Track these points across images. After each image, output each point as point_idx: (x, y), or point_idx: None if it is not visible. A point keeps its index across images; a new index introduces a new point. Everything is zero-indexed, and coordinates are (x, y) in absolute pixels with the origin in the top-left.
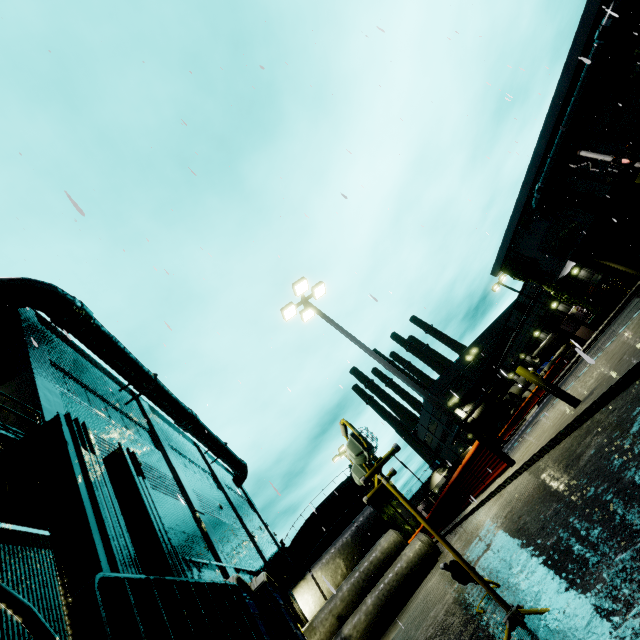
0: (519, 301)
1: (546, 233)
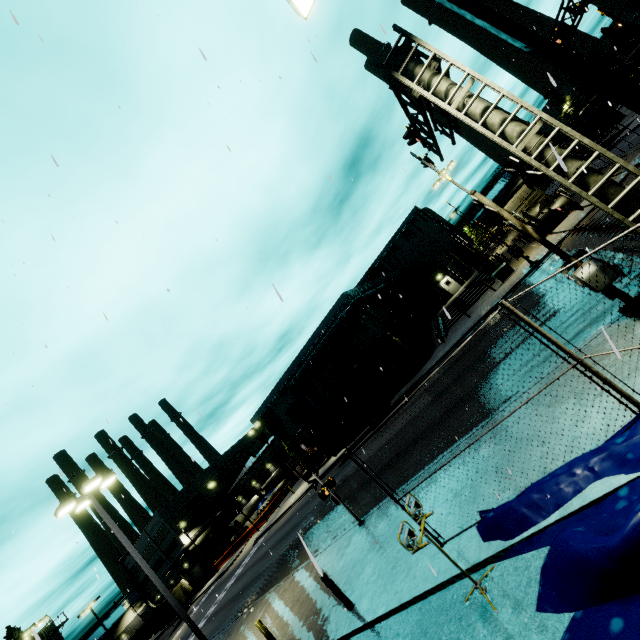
0: (264, 434)
1: (293, 405)
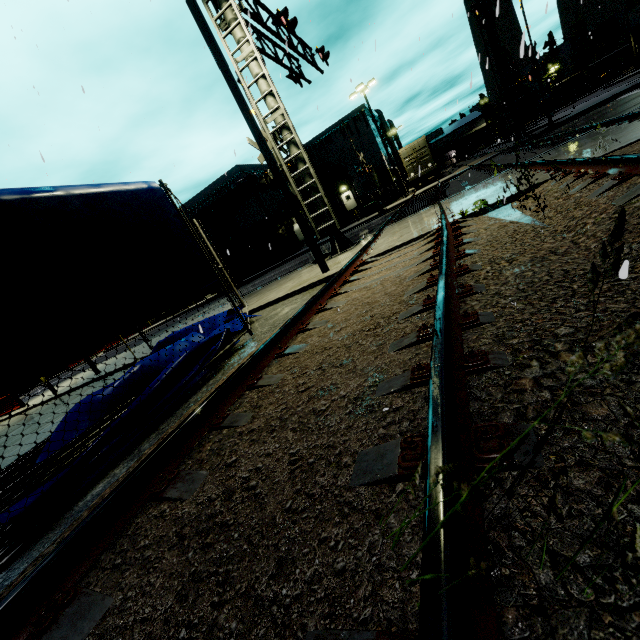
0: None
1: None
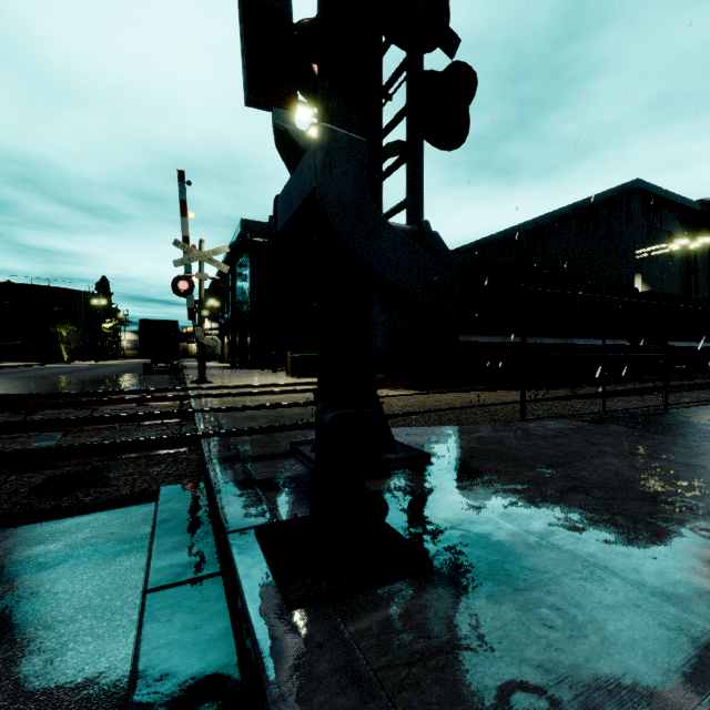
0: None
1: None
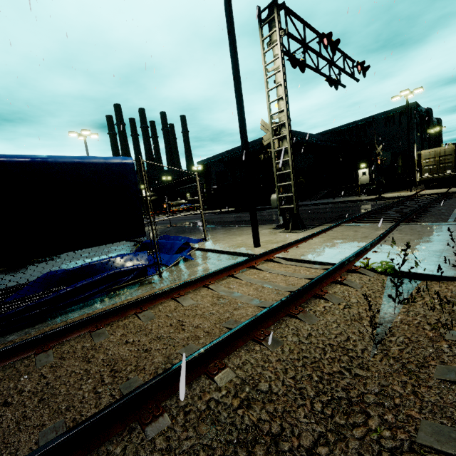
0: None
1: (221, 171)
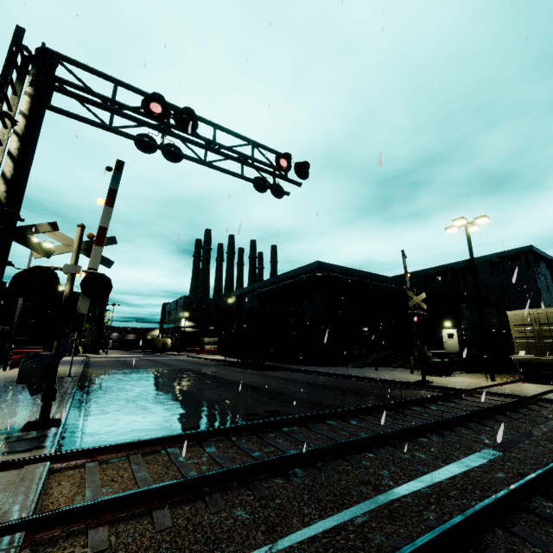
0: None
1: (254, 307)
